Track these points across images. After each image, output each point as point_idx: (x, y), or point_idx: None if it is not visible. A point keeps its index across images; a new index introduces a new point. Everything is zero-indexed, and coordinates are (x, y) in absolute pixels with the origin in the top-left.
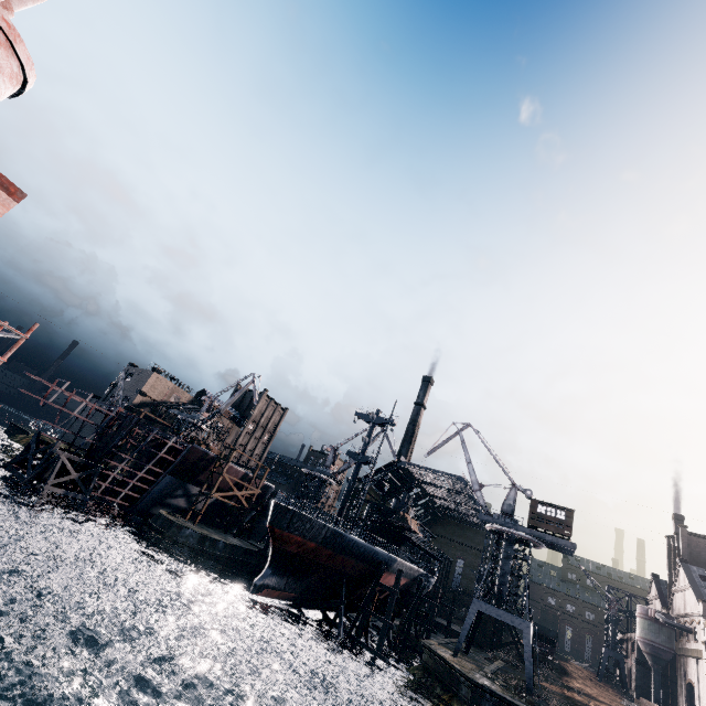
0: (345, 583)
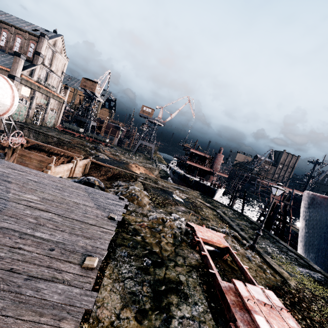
0: None
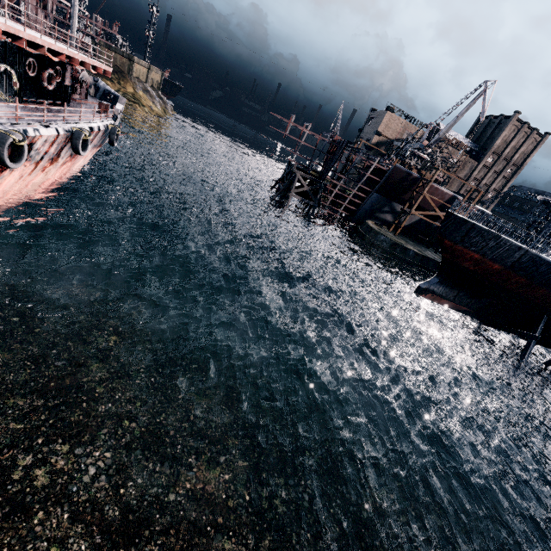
0: (547, 320)
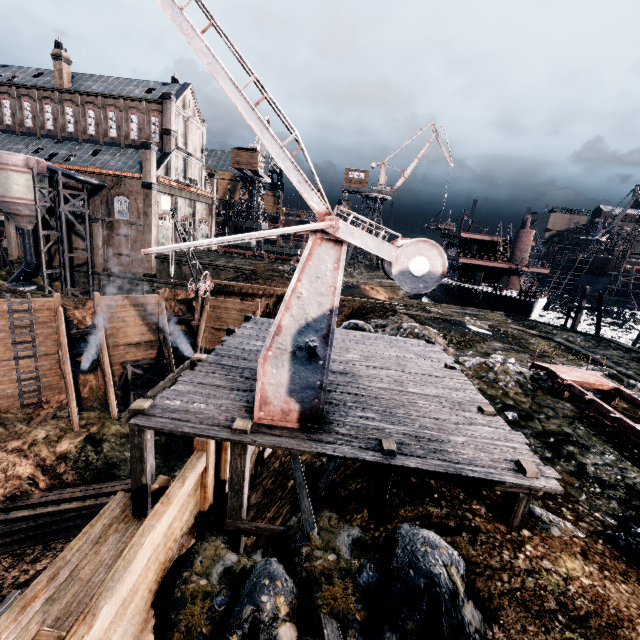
0: None
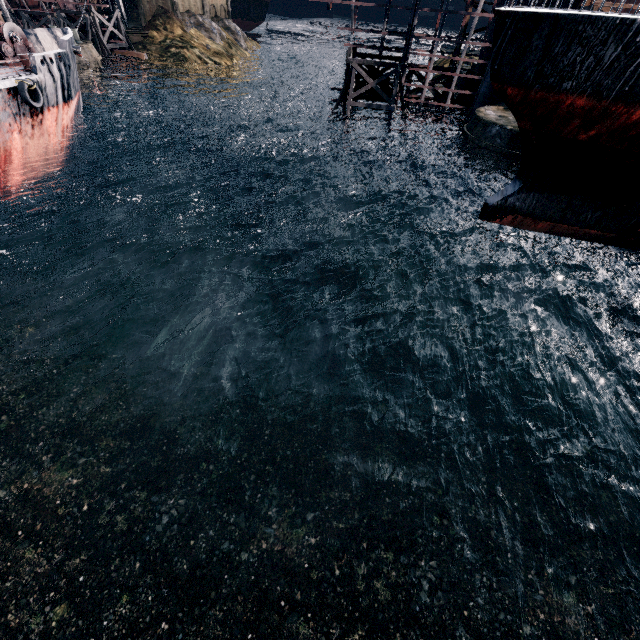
0: None
